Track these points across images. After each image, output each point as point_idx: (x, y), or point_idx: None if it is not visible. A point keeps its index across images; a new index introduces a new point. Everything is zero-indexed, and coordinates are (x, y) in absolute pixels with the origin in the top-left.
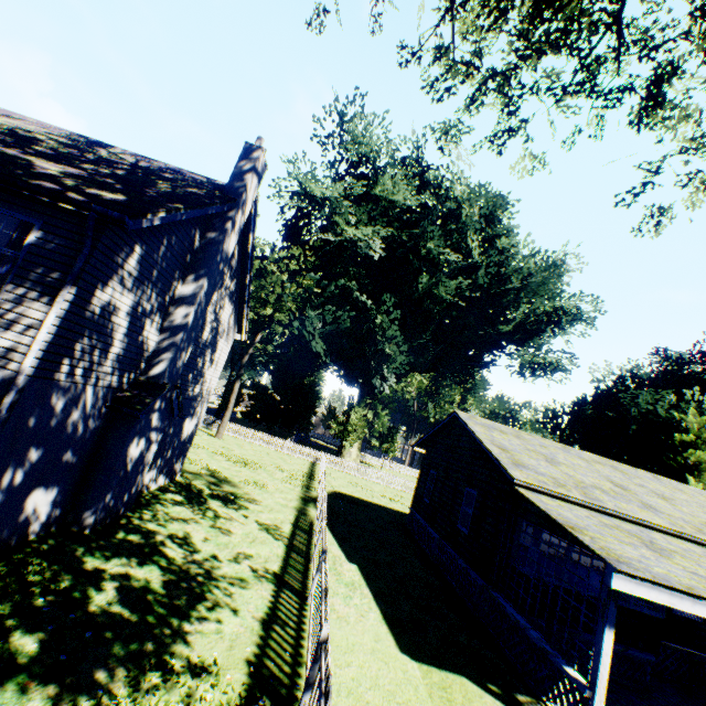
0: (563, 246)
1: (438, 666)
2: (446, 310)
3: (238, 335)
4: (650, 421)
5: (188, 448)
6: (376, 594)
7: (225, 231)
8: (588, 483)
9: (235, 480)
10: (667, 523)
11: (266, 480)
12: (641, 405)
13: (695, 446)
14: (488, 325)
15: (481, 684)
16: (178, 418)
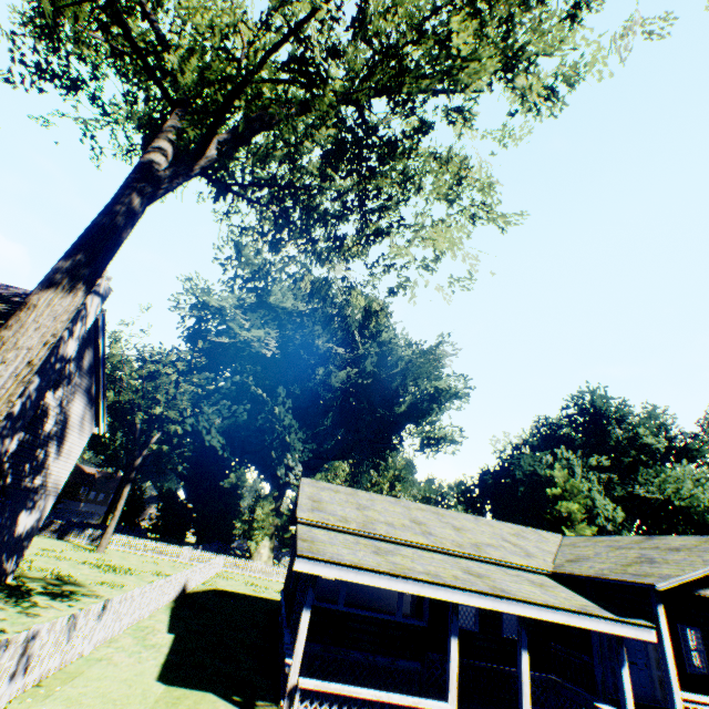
0: (439, 336)
1: (189, 687)
2: (342, 397)
3: (97, 429)
4: (536, 482)
5: (26, 546)
6: (175, 650)
7: (61, 338)
8: (381, 520)
9: (87, 582)
10: (429, 541)
11: (129, 581)
12: (524, 467)
13: (564, 498)
14: (385, 408)
15: (225, 696)
16: (9, 509)
